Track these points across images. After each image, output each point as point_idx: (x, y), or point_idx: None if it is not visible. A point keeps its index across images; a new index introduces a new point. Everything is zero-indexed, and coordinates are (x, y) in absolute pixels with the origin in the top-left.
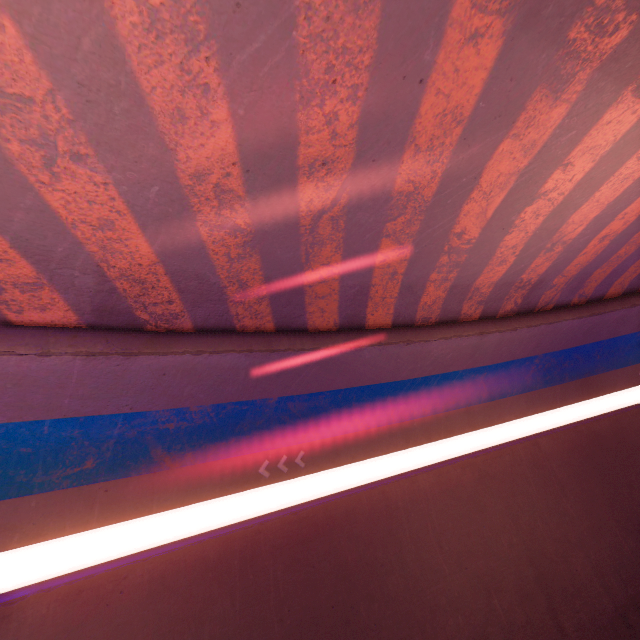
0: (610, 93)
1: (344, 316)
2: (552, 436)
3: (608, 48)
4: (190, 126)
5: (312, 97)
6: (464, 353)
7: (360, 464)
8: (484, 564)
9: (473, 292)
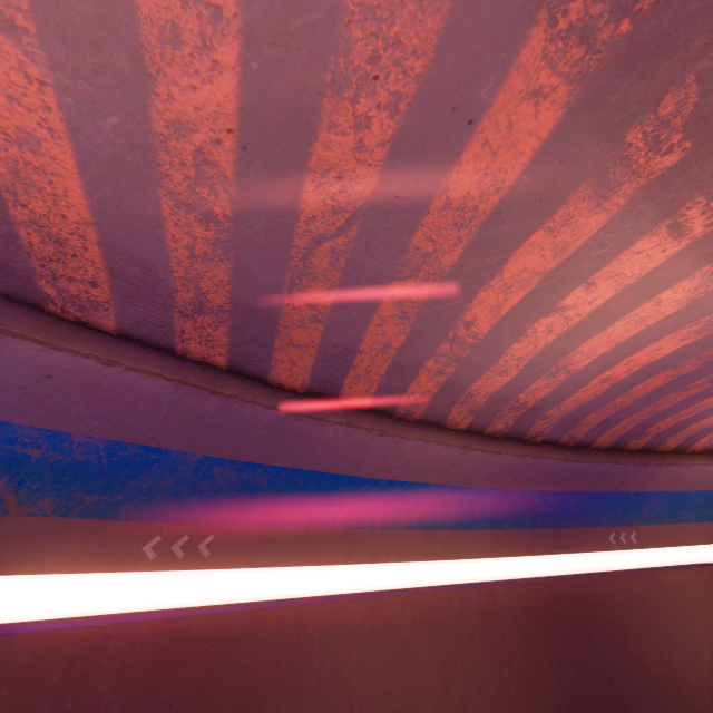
0: (648, 220)
1: (317, 378)
2: (510, 588)
3: (658, 169)
4: (184, 55)
5: (346, 86)
6: (440, 464)
7: (283, 571)
8: None
9: (466, 397)
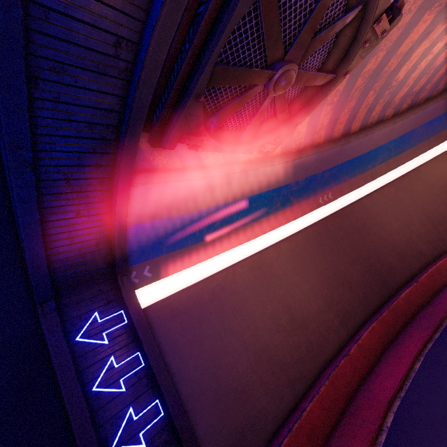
0: None
1: (344, 130)
2: (425, 165)
3: None
4: None
5: (376, 54)
6: (386, 135)
7: (347, 196)
8: (405, 218)
9: (392, 104)
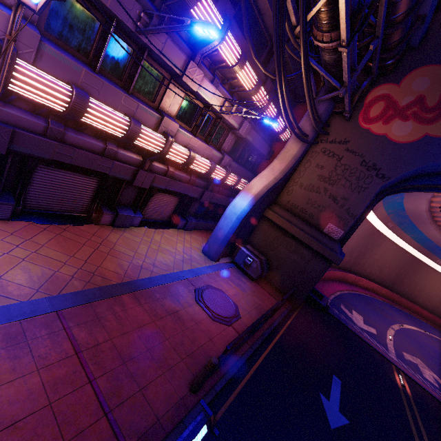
0: None
1: (440, 221)
2: (410, 254)
3: None
4: None
5: None
6: (432, 234)
7: (388, 231)
8: (380, 259)
9: None
